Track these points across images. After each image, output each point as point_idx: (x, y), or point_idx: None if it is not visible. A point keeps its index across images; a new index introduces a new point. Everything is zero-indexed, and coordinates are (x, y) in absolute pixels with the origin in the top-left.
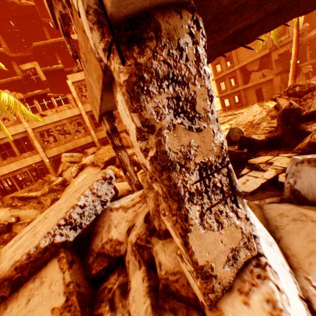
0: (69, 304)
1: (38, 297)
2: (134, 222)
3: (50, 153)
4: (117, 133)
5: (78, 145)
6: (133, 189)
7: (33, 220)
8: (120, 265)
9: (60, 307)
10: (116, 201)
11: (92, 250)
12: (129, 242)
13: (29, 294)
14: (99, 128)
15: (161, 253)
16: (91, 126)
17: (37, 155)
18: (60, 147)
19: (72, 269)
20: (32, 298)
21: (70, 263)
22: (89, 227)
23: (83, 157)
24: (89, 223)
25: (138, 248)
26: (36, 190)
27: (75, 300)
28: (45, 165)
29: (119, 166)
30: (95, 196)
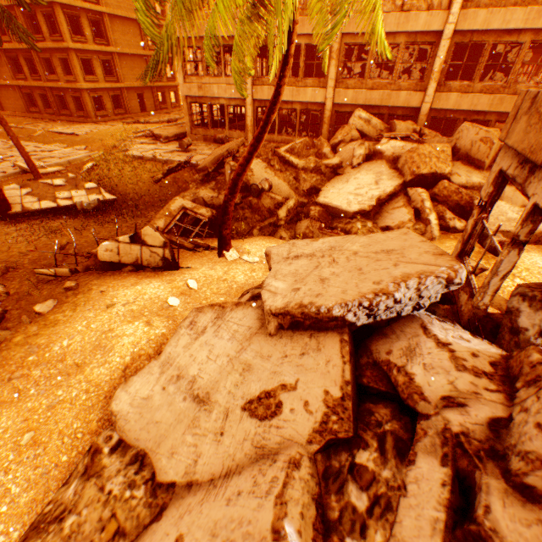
0: (344, 405)
1: (312, 361)
2: (464, 401)
3: (339, 96)
4: (540, 216)
5: (388, 103)
6: (454, 294)
7: (284, 204)
8: (396, 404)
9: (334, 399)
10: (436, 319)
11: (367, 349)
12: (442, 417)
13: (304, 347)
14: (451, 83)
15: (496, 499)
16: (438, 72)
17: (322, 91)
18: (360, 92)
19: (350, 365)
20: (306, 356)
21: (350, 354)
22: (380, 323)
23: (383, 136)
24: (384, 319)
25: (454, 443)
26: (297, 154)
27: (350, 408)
28: (322, 114)
29: (435, 198)
30: (415, 294)
